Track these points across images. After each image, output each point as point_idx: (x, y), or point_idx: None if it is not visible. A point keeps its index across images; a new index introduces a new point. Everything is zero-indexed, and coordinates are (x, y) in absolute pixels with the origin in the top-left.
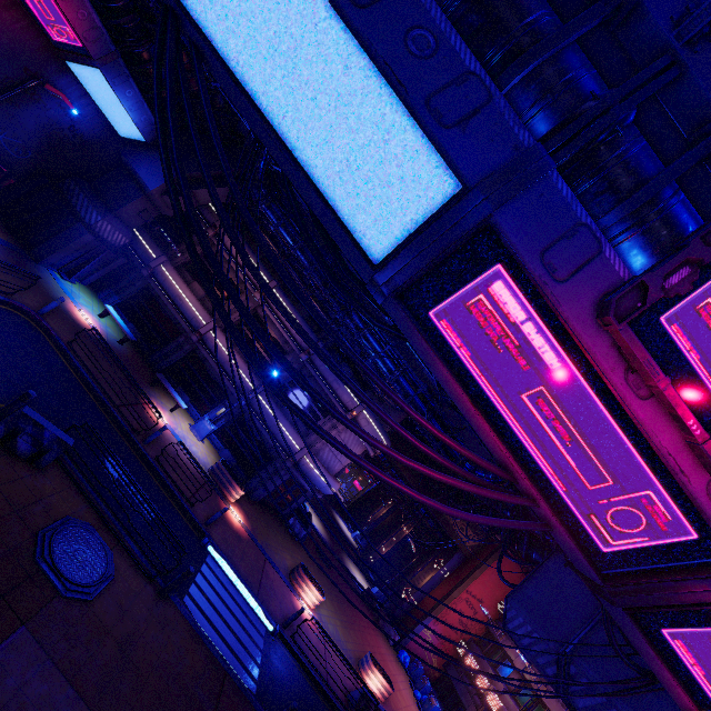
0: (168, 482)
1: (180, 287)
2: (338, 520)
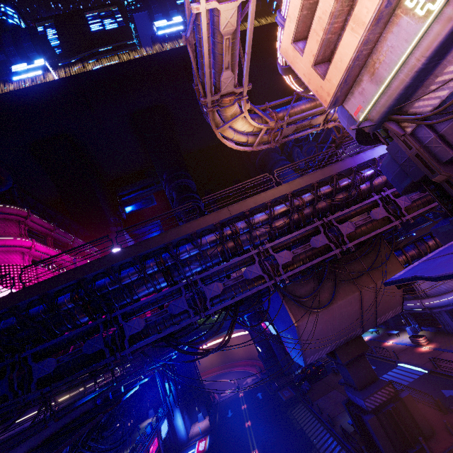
0: (383, 358)
1: None
2: None
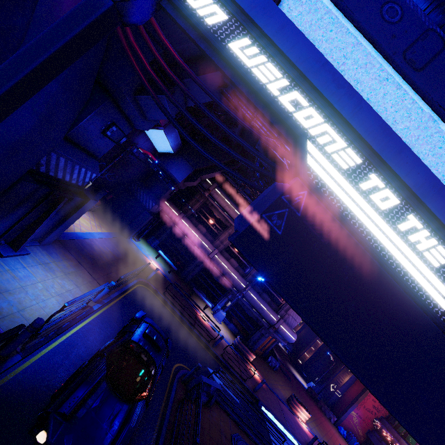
0: (231, 370)
1: (194, 230)
2: None
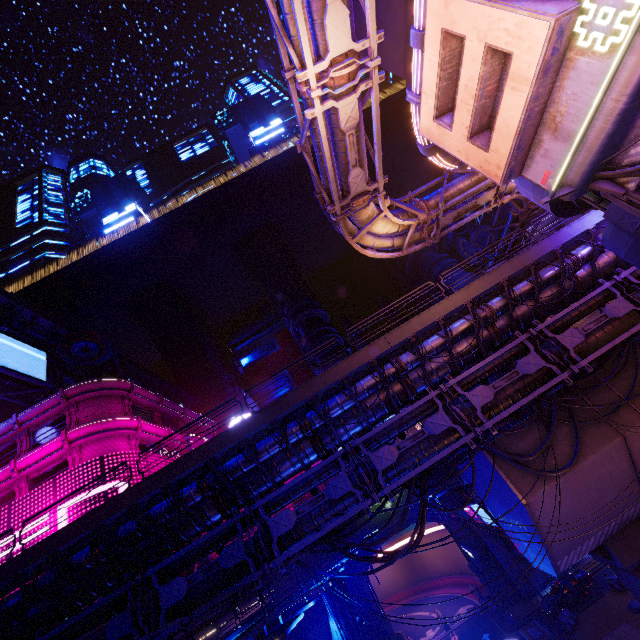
0: None
1: None
2: None
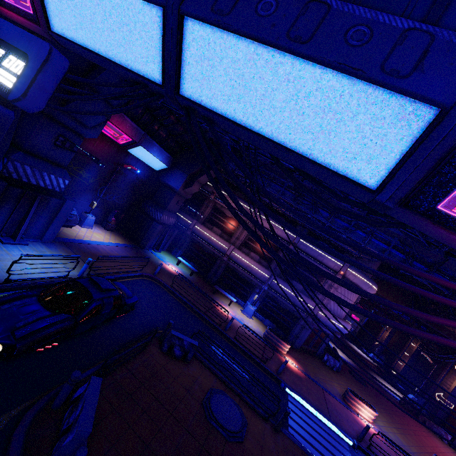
0: (246, 351)
1: (208, 233)
2: (353, 347)
